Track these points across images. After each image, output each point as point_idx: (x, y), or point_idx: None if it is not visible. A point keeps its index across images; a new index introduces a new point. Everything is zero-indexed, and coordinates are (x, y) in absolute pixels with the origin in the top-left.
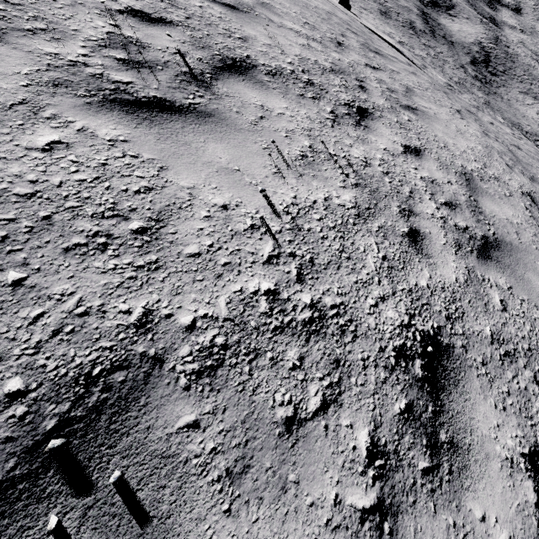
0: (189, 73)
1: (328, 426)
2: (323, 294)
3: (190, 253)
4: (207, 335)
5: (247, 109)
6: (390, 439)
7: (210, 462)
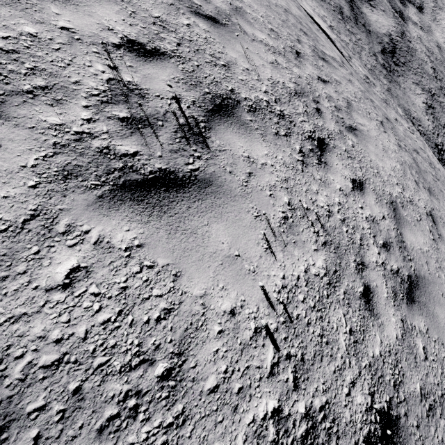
0: (186, 125)
1: None
2: (313, 396)
3: (210, 387)
4: None
5: (237, 166)
6: None
7: None
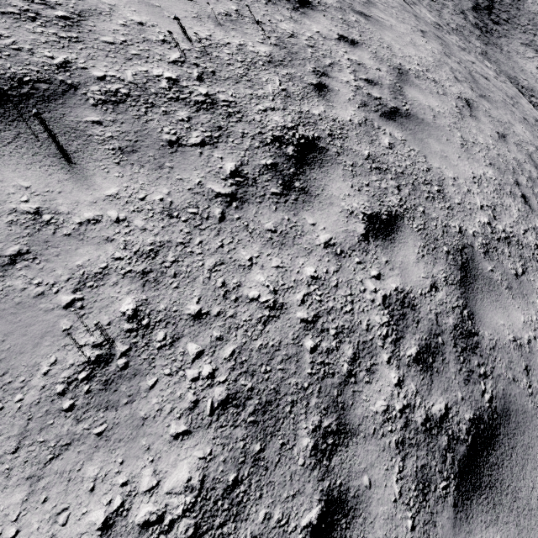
0: None
1: (203, 153)
2: (219, 92)
3: (106, 41)
4: (114, 86)
5: None
6: (252, 173)
7: (108, 141)
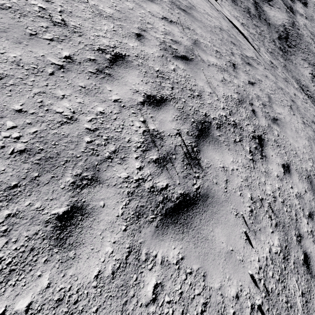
0: (187, 153)
1: None
2: None
3: None
4: None
5: (219, 177)
6: None
7: None
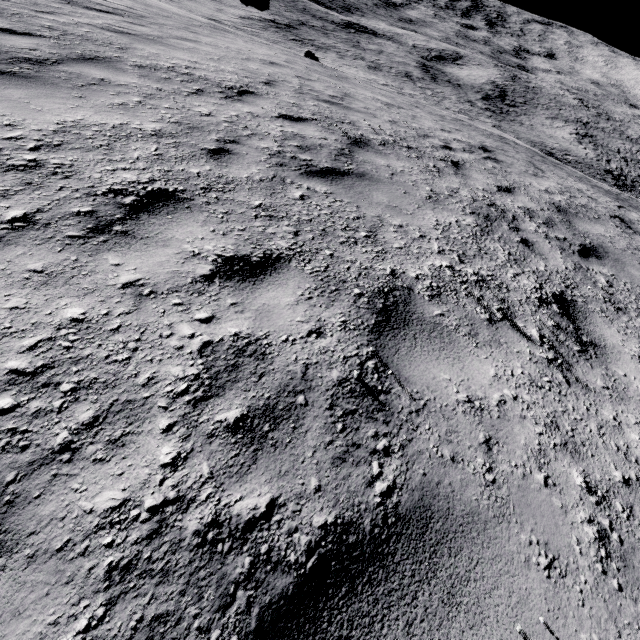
0: None
1: None
2: None
3: None
4: None
5: None
6: None
7: None
